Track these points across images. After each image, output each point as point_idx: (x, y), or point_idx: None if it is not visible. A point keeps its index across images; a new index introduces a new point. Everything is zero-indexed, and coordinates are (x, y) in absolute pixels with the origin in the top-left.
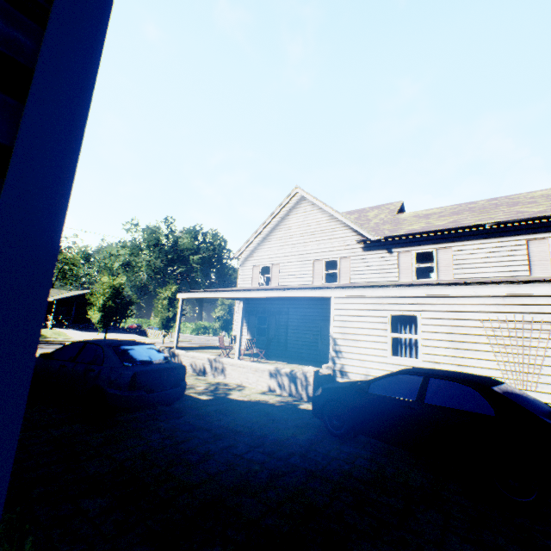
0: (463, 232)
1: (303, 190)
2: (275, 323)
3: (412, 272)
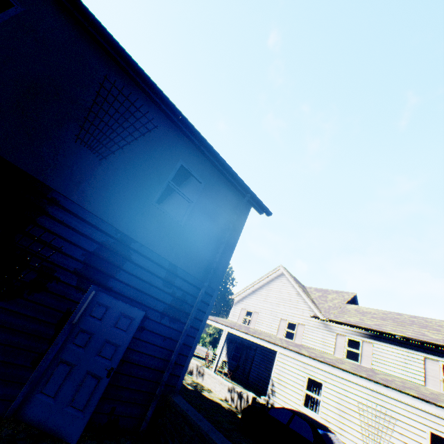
0: (382, 334)
1: (284, 269)
2: (246, 355)
3: (344, 351)
